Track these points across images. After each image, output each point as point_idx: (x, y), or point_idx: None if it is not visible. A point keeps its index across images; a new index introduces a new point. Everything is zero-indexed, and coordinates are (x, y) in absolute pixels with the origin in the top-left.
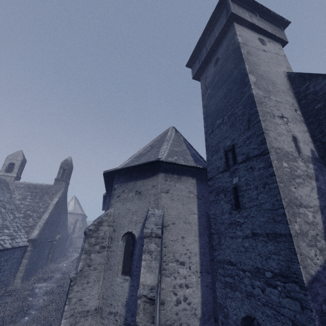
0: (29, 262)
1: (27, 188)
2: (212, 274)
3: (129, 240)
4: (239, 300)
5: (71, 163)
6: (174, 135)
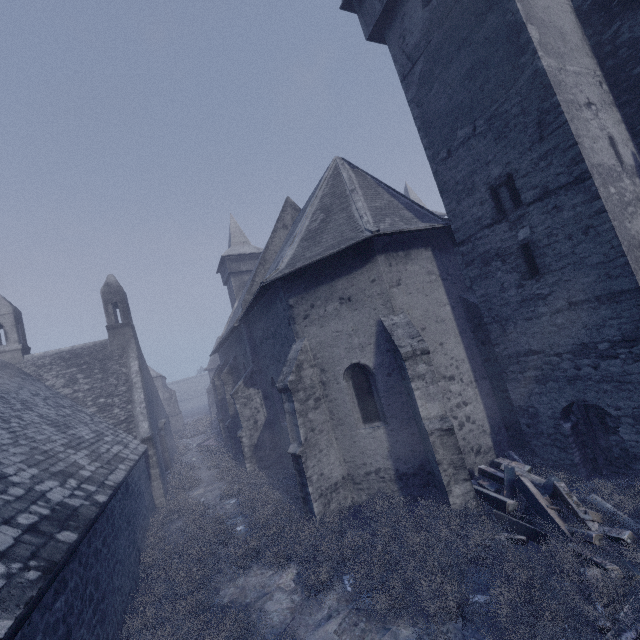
0: (160, 470)
1: (62, 362)
2: (490, 378)
3: (356, 375)
4: (554, 391)
5: (121, 287)
6: (356, 176)
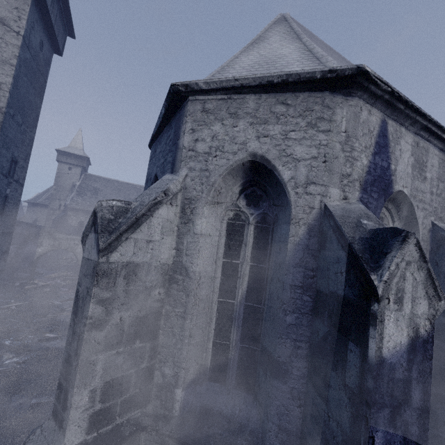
0: None
1: None
2: None
3: None
4: None
5: None
6: None
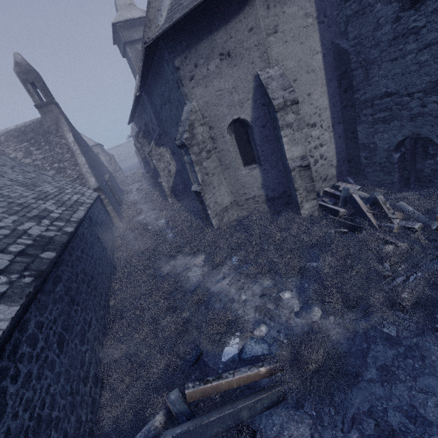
0: (113, 207)
1: (14, 139)
2: (345, 123)
3: (237, 129)
4: (396, 128)
5: (30, 65)
6: None
